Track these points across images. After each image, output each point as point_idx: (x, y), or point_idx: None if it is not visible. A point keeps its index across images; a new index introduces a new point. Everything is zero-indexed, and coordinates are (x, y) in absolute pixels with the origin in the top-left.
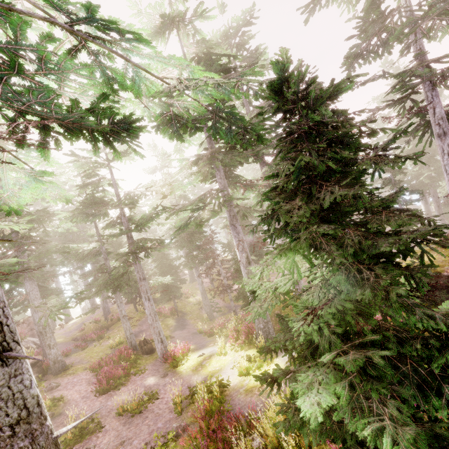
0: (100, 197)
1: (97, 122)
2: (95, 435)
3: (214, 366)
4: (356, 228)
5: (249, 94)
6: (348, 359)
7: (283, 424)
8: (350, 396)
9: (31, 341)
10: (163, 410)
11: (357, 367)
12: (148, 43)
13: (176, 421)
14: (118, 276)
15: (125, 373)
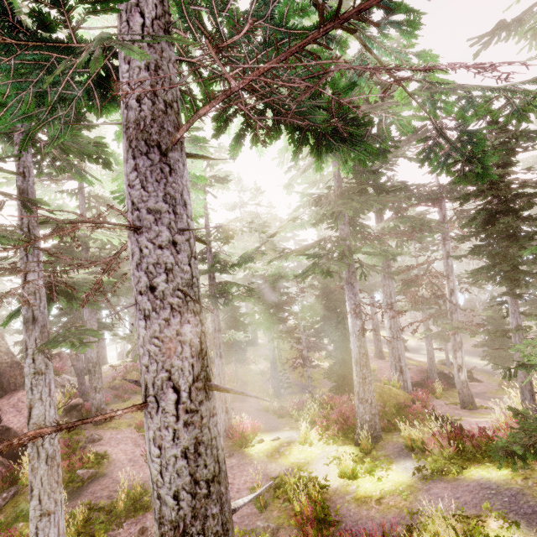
0: None
1: (329, 117)
2: (149, 512)
3: (297, 457)
4: None
5: (502, 112)
6: None
7: None
8: None
9: (66, 378)
10: (235, 499)
11: None
12: (414, 30)
13: (257, 518)
14: None
15: None
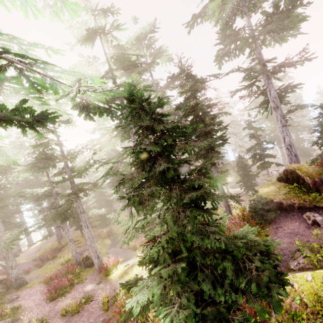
0: (50, 153)
1: (21, 116)
2: None
3: (134, 273)
4: (180, 185)
5: None
6: (166, 270)
7: (125, 314)
8: (163, 293)
9: None
10: (95, 308)
11: (168, 275)
12: (54, 65)
13: (103, 316)
14: (64, 211)
15: (70, 283)
